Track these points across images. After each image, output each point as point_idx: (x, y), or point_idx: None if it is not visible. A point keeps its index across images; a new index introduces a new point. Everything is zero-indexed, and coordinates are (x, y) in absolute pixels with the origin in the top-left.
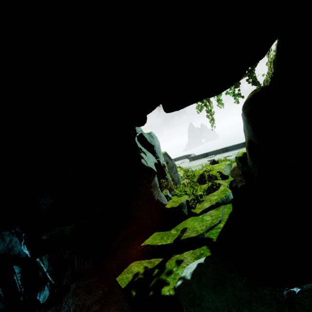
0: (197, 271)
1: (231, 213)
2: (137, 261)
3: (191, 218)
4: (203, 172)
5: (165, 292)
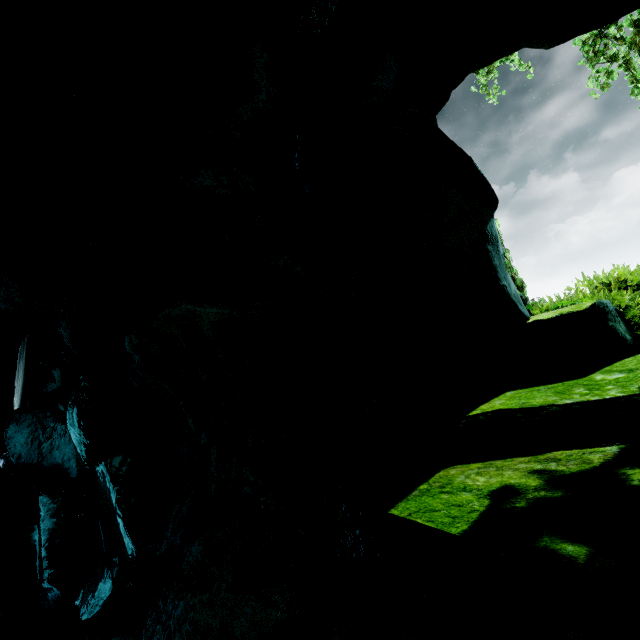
0: None
1: None
2: (467, 464)
3: None
4: (598, 288)
5: None
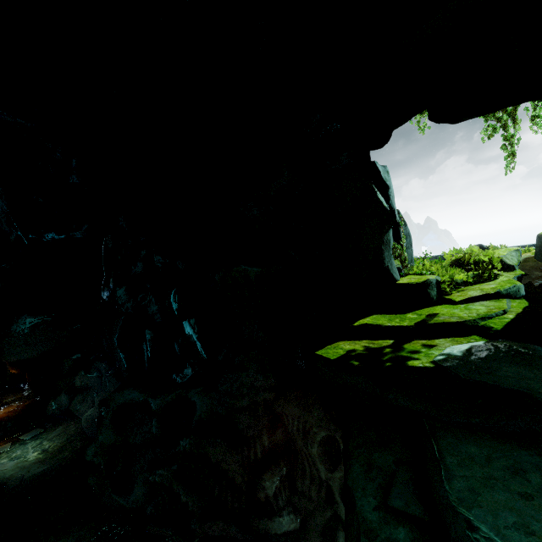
0: (473, 350)
1: (527, 307)
2: (347, 341)
3: (443, 306)
4: (460, 256)
5: (416, 364)
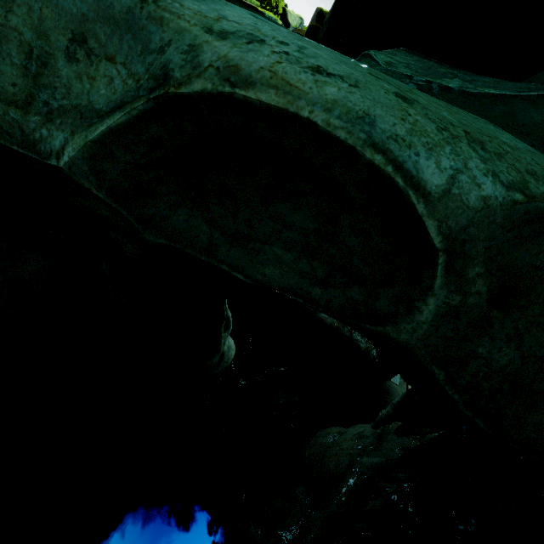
0: None
1: None
2: None
3: None
4: None
5: None
